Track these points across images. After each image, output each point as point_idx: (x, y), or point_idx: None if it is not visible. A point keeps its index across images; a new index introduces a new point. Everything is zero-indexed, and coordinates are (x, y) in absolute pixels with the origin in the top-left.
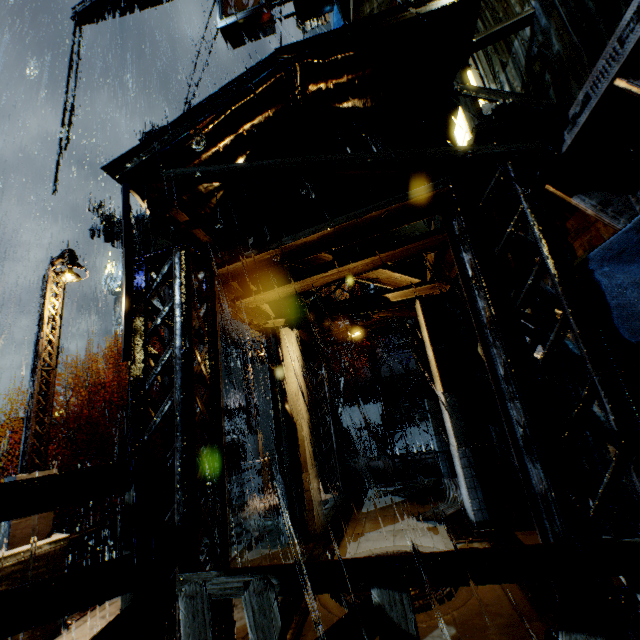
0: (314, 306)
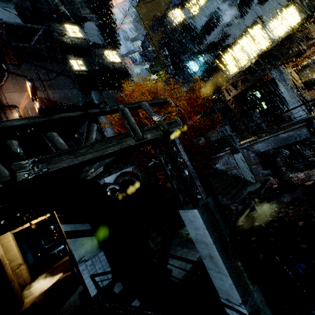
0: (297, 56)
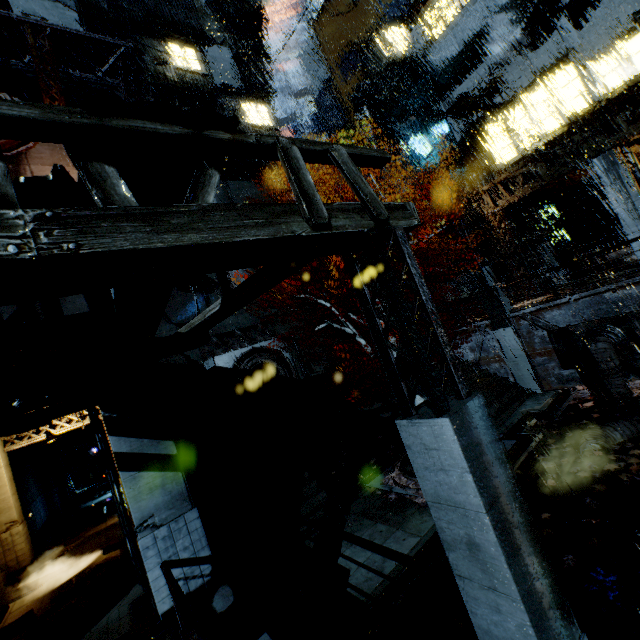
0: None
